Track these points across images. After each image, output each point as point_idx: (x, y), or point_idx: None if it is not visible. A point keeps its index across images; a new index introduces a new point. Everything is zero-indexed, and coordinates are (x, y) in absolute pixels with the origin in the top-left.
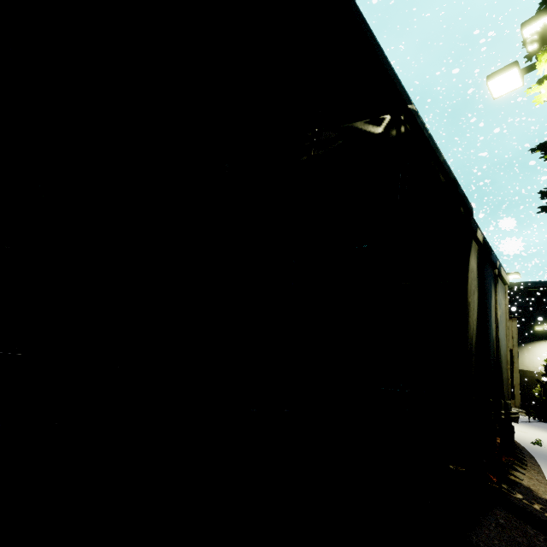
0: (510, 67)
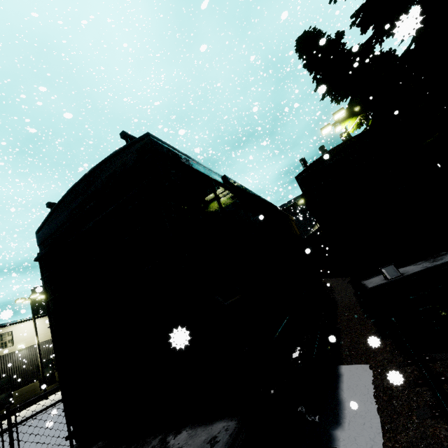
0: (328, 125)
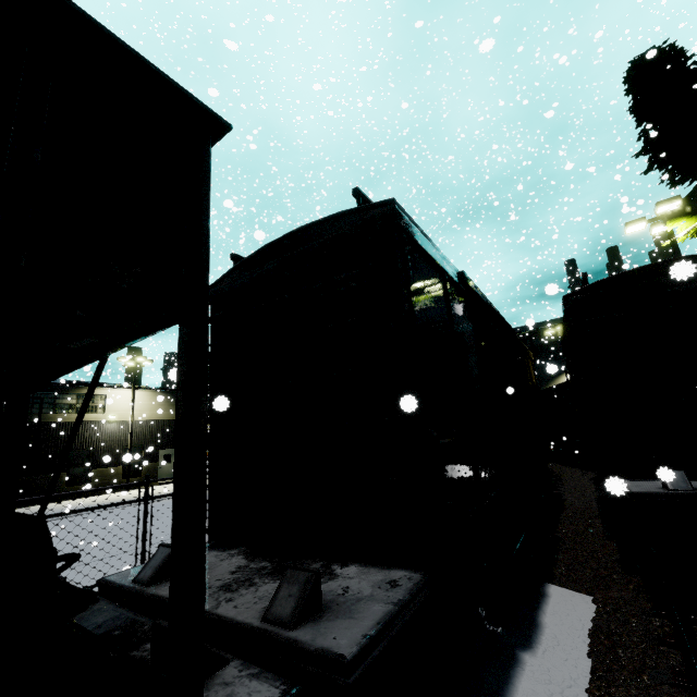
0: (642, 221)
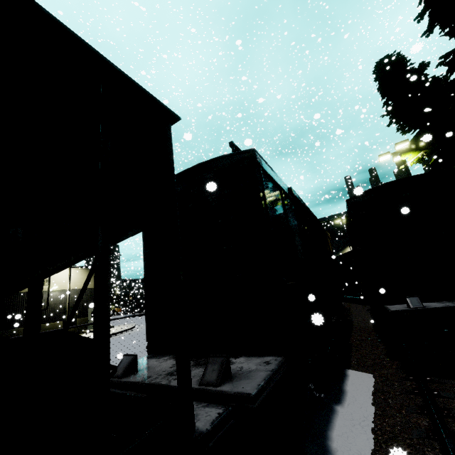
0: (388, 154)
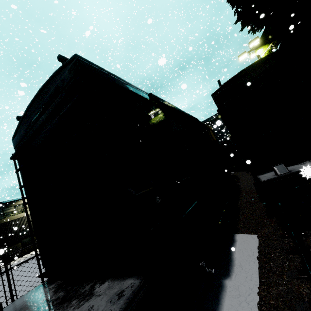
0: (245, 53)
